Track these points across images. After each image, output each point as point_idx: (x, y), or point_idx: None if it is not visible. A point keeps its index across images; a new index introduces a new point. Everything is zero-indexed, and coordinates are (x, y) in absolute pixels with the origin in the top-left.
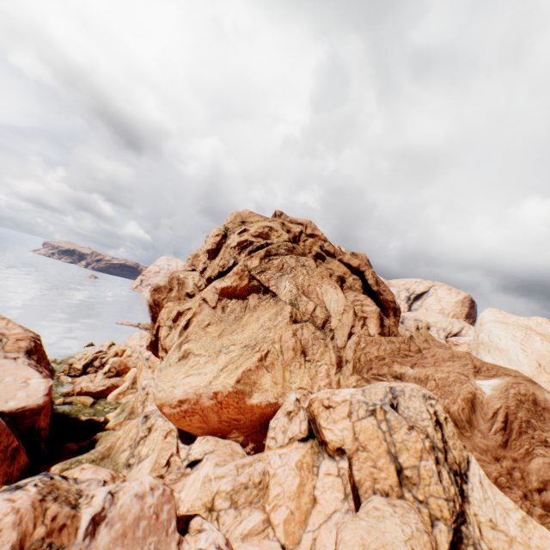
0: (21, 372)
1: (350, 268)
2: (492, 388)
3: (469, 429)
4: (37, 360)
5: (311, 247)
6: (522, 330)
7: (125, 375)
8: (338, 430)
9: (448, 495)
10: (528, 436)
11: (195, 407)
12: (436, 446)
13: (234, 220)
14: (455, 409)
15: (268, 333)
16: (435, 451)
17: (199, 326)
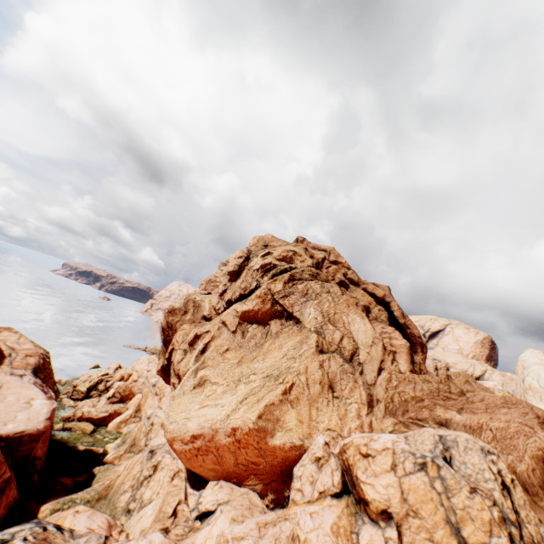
0: (26, 391)
1: (374, 298)
2: None
3: None
4: (43, 379)
5: (334, 274)
6: None
7: (129, 402)
8: (381, 486)
9: None
10: None
11: (209, 445)
12: (507, 517)
13: (256, 243)
14: (522, 469)
15: (292, 362)
16: (506, 525)
17: (217, 351)
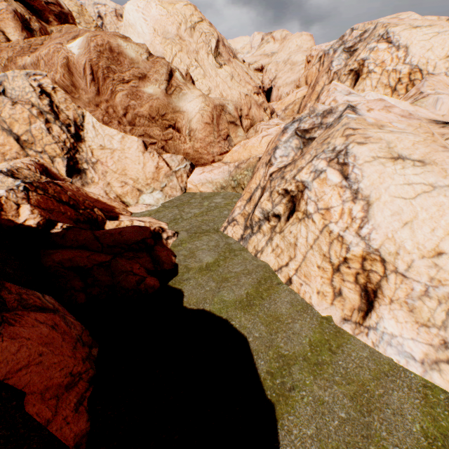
0: None
1: None
2: (79, 48)
3: (76, 91)
4: None
5: None
6: None
7: None
8: None
9: (58, 140)
10: (111, 80)
11: None
12: (44, 111)
13: None
14: (59, 78)
15: None
16: (45, 115)
17: None
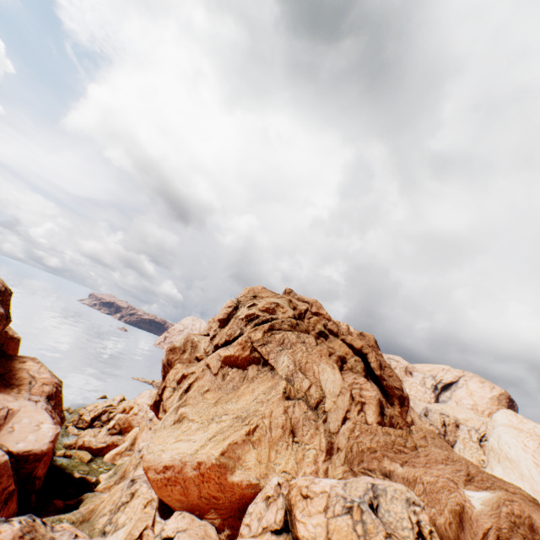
0: (38, 415)
1: (352, 349)
2: (483, 502)
3: None
4: (53, 405)
5: (315, 324)
6: (536, 439)
7: (127, 434)
8: (311, 524)
9: None
10: None
11: (178, 476)
12: None
13: (247, 294)
14: (441, 522)
15: (260, 406)
16: None
17: (199, 390)
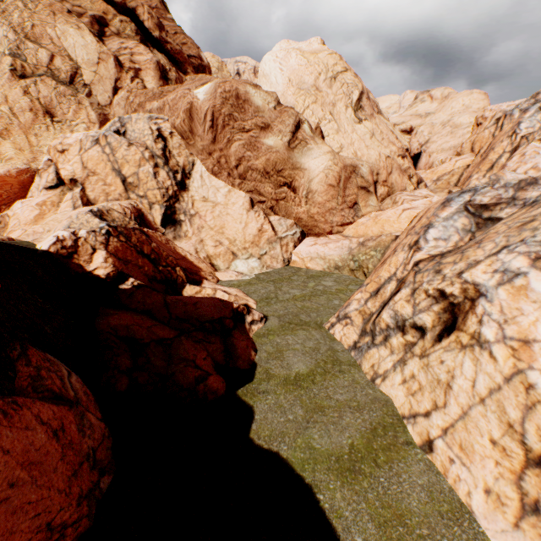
0: None
1: (114, 6)
2: (206, 94)
3: (192, 138)
4: None
5: None
6: (287, 50)
7: None
8: (69, 166)
9: (161, 186)
10: (231, 127)
11: None
12: (156, 155)
13: None
14: (179, 123)
15: None
16: (155, 159)
17: None
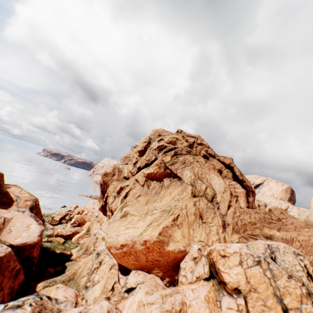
0: (26, 220)
1: (224, 164)
2: None
3: None
4: (35, 213)
5: (200, 151)
6: None
7: (83, 226)
8: (233, 274)
9: None
10: None
11: (131, 250)
12: (311, 293)
13: (154, 134)
14: None
15: (178, 202)
16: (311, 297)
17: (133, 196)
